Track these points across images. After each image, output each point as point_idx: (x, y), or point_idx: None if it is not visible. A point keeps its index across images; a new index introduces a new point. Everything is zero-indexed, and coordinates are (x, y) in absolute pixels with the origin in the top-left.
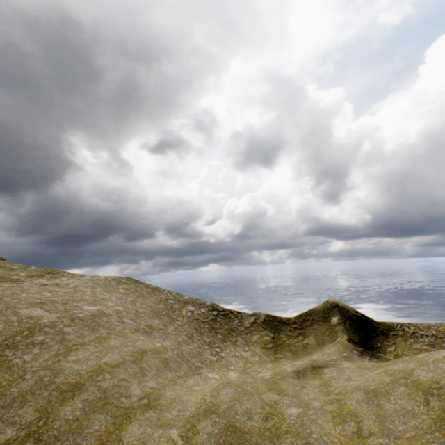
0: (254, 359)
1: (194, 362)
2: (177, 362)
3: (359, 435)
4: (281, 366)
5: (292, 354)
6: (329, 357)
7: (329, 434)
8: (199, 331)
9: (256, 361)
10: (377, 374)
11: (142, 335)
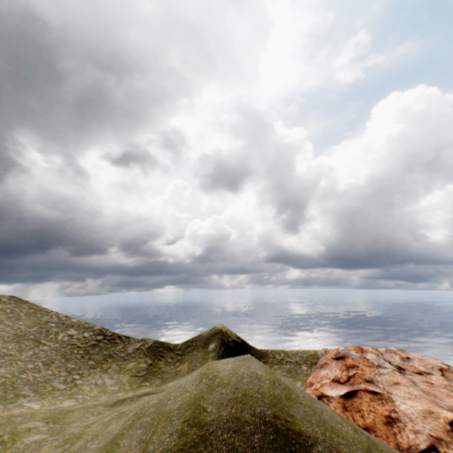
0: (112, 388)
1: (22, 392)
2: None
3: None
4: (127, 394)
5: (161, 382)
6: None
7: None
8: (66, 357)
9: (114, 389)
10: None
11: None
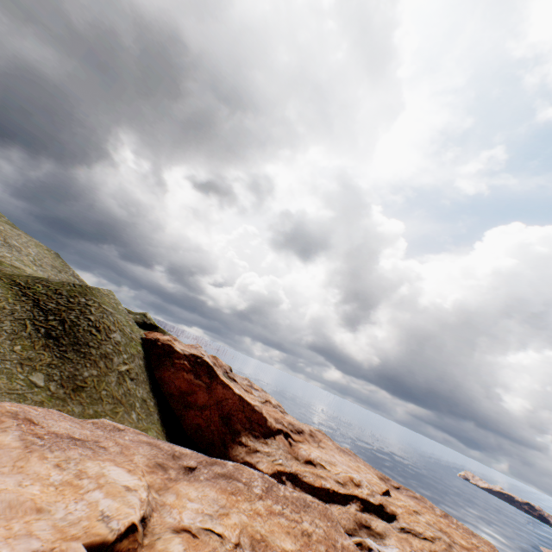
0: None
1: None
2: None
3: None
4: None
5: None
6: None
7: None
8: None
9: None
10: None
11: (32, 263)
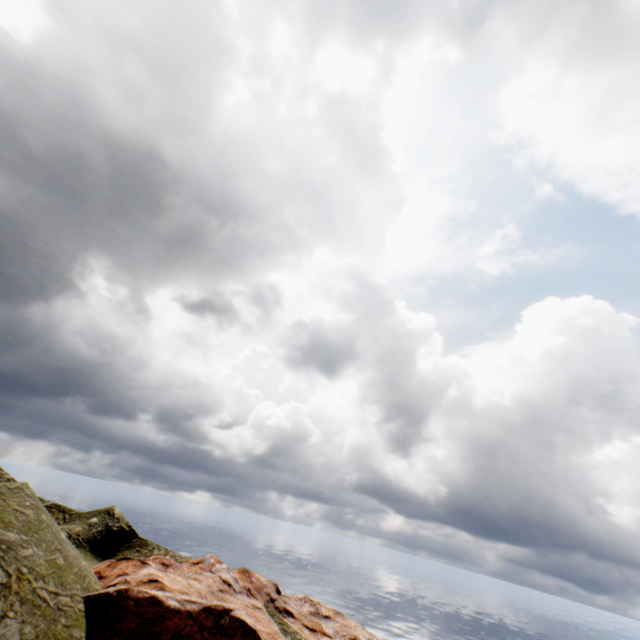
0: None
1: None
2: None
3: None
4: None
5: None
6: None
7: None
8: None
9: None
10: None
11: None
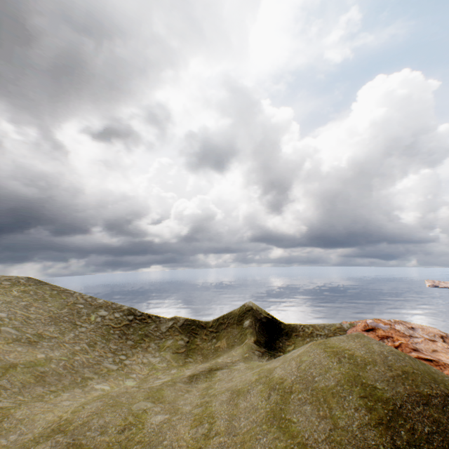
0: (161, 365)
1: (84, 373)
2: (60, 375)
3: (206, 436)
4: (184, 371)
5: (203, 358)
6: (232, 359)
7: (181, 439)
8: (106, 338)
9: (163, 367)
10: (252, 374)
11: (22, 346)
